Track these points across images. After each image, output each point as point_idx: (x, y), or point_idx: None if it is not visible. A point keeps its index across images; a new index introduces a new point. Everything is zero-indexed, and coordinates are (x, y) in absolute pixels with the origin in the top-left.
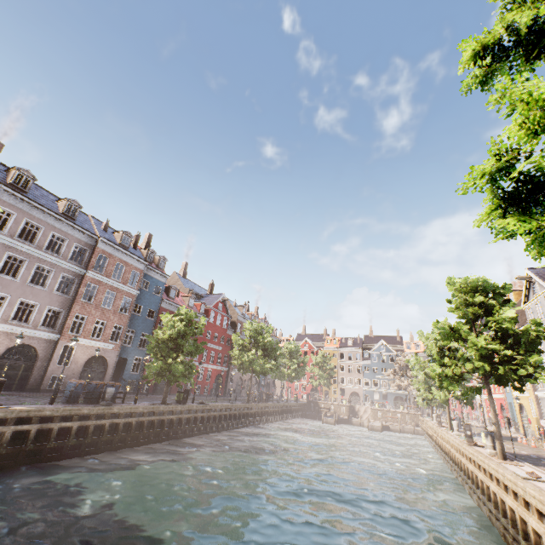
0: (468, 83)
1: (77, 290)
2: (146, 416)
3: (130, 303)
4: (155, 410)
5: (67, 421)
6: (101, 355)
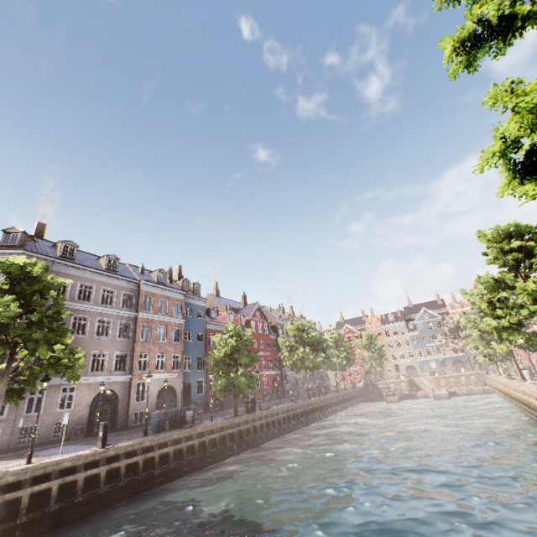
0: (454, 70)
1: (134, 333)
2: (226, 430)
3: (180, 332)
4: (231, 423)
5: (163, 447)
6: (169, 385)
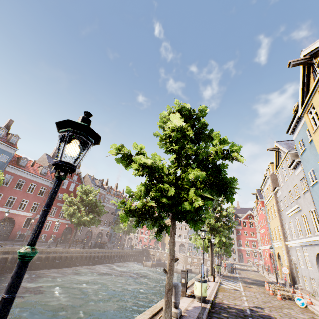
0: None
1: None
2: None
3: None
4: None
5: None
6: None
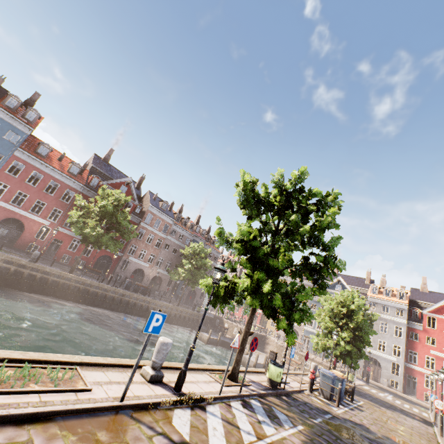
0: None
1: None
2: None
3: None
4: None
5: None
6: None
